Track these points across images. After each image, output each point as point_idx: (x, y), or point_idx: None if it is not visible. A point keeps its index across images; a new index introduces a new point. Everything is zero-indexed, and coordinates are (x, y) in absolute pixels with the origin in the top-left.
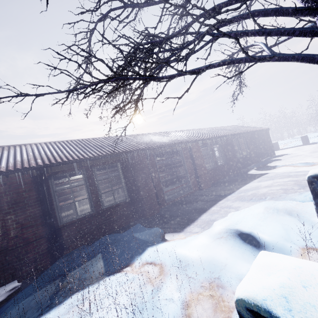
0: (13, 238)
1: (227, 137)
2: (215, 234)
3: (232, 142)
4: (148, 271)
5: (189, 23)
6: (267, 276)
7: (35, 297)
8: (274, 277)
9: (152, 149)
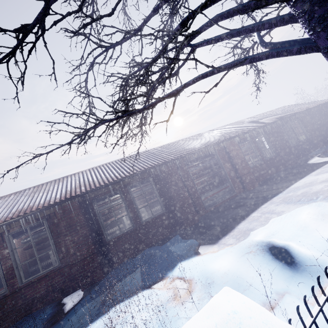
0: (72, 255)
1: (273, 124)
2: (245, 248)
3: (281, 128)
4: (177, 287)
5: (165, 43)
6: (206, 318)
7: (89, 305)
8: (210, 320)
9: (181, 158)
